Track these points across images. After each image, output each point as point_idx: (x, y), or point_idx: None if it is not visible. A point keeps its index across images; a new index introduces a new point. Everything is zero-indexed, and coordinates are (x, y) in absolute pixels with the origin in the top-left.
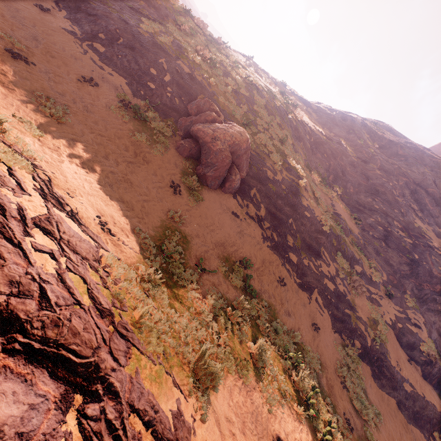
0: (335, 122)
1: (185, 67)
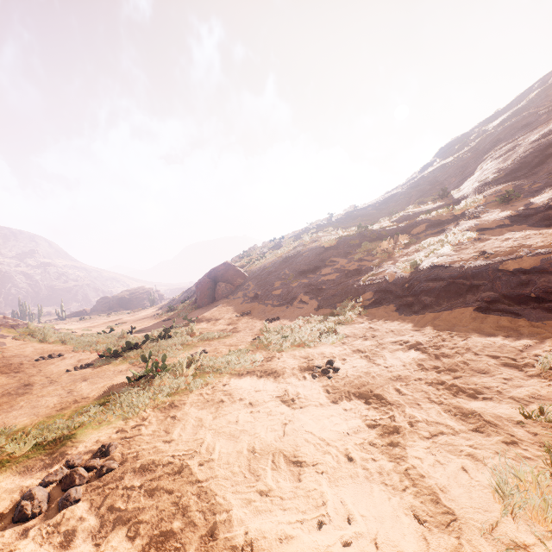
0: (426, 167)
1: None
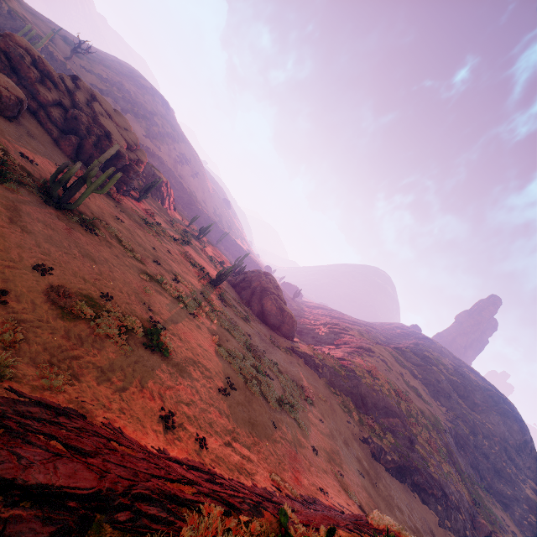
0: (436, 388)
1: (452, 486)
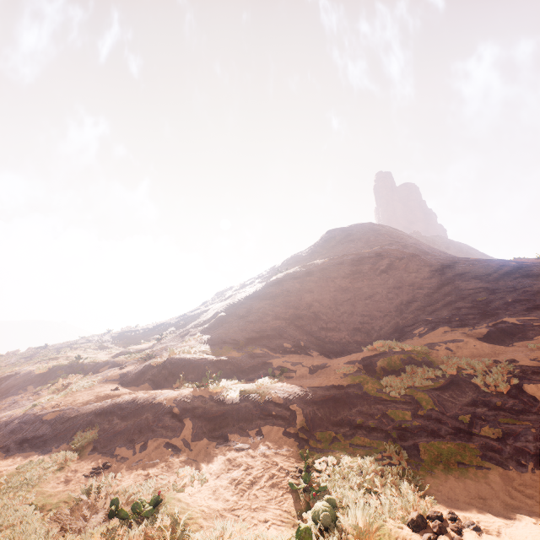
0: (204, 304)
1: None
